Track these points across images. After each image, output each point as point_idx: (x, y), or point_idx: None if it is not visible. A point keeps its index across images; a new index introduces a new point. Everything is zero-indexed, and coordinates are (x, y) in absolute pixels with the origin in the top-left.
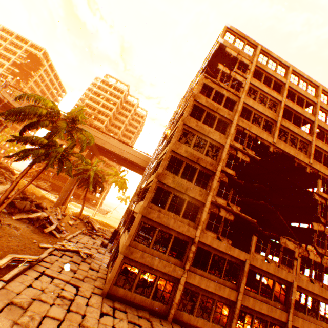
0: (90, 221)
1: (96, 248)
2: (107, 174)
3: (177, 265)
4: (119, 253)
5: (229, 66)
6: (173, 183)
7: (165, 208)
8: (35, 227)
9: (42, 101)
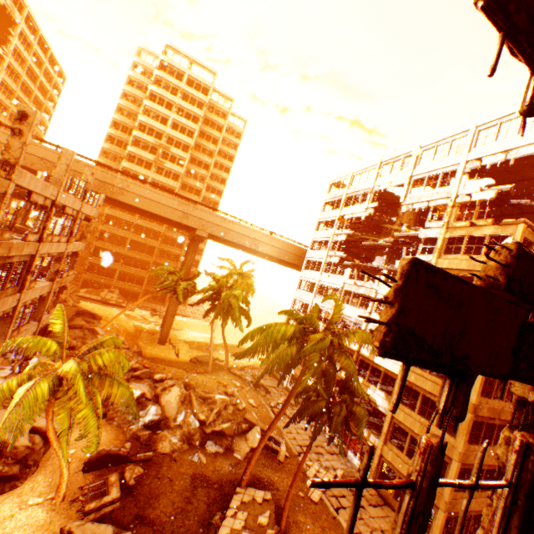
0: (261, 383)
1: (320, 446)
2: (225, 275)
3: (486, 497)
4: (441, 511)
5: (530, 164)
6: (488, 410)
7: (477, 442)
8: (265, 458)
9: (314, 334)
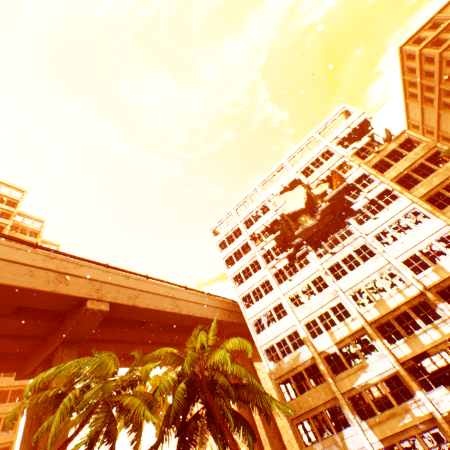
0: None
1: None
2: None
3: None
4: None
5: (353, 140)
6: None
7: None
8: None
9: None
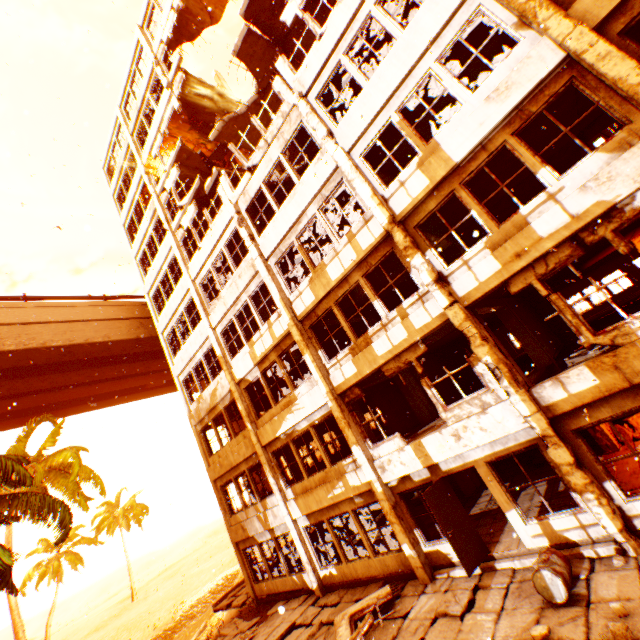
0: None
1: None
2: None
3: None
4: None
5: None
6: None
7: None
8: None
9: None
